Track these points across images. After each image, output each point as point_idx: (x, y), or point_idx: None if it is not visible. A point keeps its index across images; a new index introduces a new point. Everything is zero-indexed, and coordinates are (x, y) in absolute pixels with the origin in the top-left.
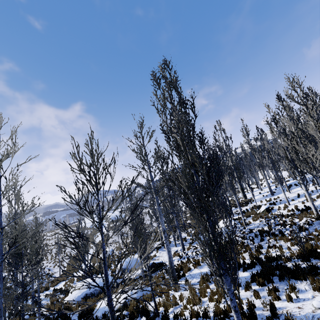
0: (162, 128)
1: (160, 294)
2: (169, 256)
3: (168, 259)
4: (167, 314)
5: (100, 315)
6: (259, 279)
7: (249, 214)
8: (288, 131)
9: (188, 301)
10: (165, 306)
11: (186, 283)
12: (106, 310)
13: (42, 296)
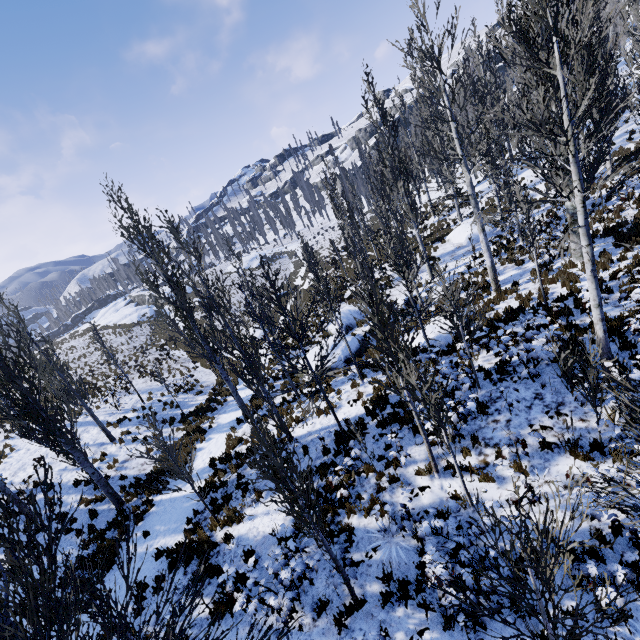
0: (503, 22)
1: (496, 302)
2: (492, 260)
3: (490, 264)
4: (549, 301)
5: (443, 342)
6: (637, 239)
7: (494, 211)
8: (636, 35)
9: (563, 284)
10: (542, 296)
11: (514, 285)
12: (448, 335)
13: (244, 396)
